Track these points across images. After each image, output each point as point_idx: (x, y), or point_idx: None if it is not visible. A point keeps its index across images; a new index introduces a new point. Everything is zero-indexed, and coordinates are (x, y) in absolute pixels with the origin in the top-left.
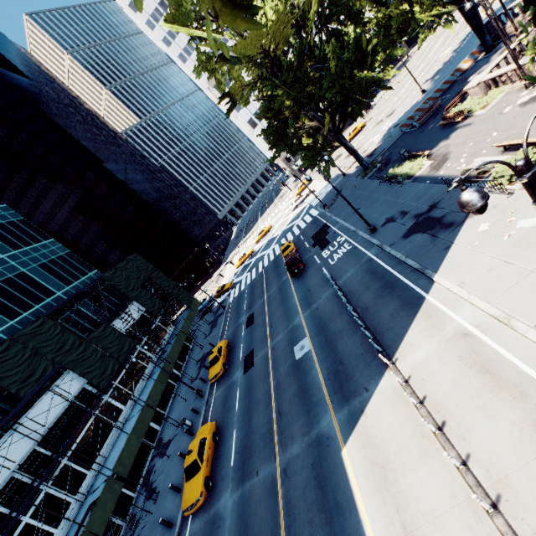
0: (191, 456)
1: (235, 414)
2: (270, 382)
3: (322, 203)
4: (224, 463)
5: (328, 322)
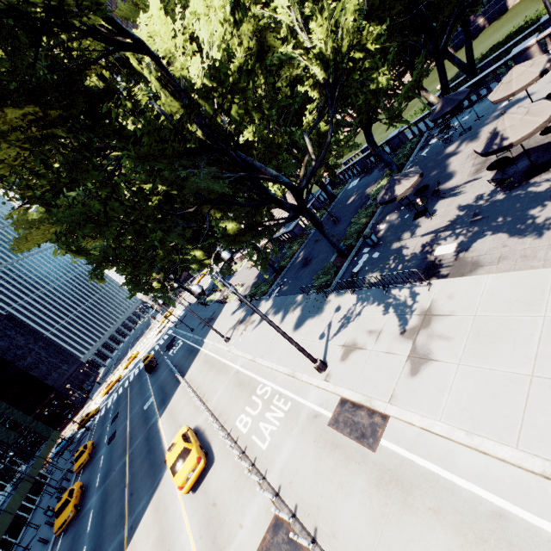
0: (62, 500)
1: (100, 467)
2: (127, 432)
3: (174, 324)
4: (90, 493)
5: (164, 382)
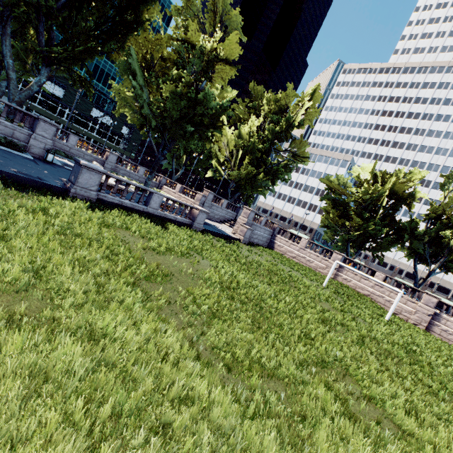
0: None
1: None
2: None
3: None
4: None
5: None
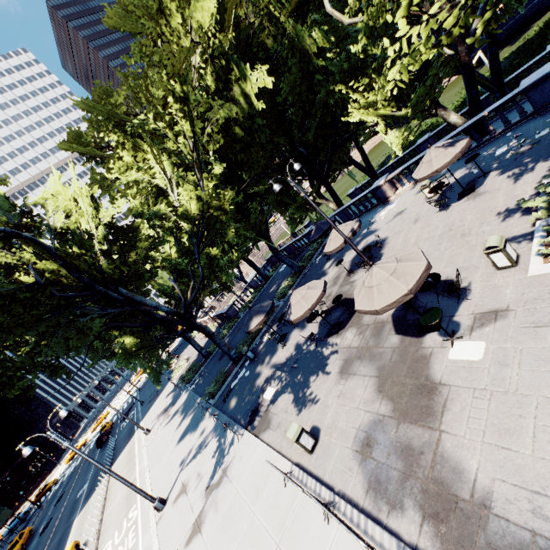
0: None
1: None
2: (56, 524)
3: (138, 388)
4: None
5: None
